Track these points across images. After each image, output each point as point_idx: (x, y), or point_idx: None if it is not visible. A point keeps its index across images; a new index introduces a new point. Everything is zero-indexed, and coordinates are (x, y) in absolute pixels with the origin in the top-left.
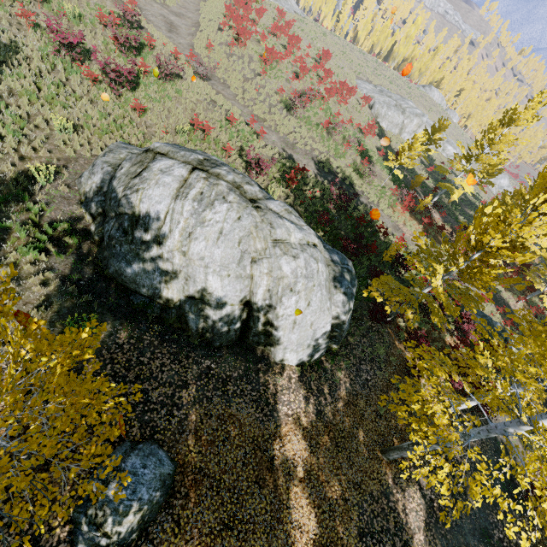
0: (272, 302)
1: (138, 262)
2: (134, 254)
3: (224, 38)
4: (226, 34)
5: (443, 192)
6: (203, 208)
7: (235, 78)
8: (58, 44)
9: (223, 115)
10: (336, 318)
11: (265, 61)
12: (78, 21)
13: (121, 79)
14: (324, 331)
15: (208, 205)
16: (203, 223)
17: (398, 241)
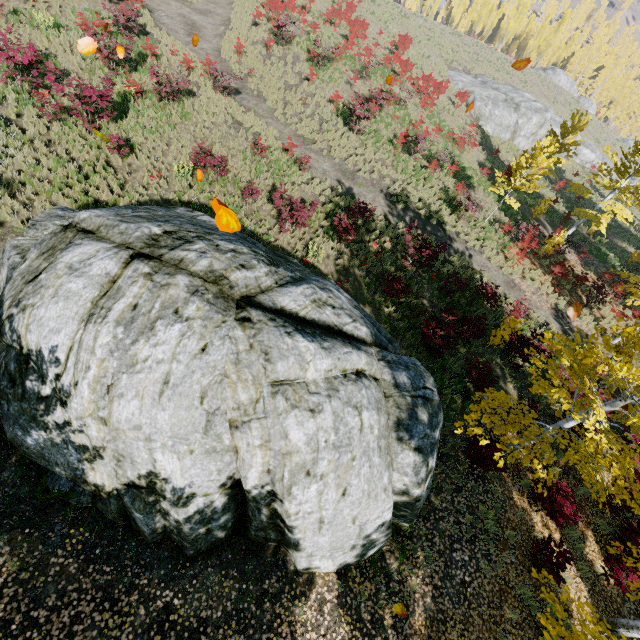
0: (275, 490)
1: (39, 430)
2: (29, 417)
3: (259, 35)
4: (262, 29)
5: (581, 222)
6: (134, 338)
7: (274, 87)
8: (18, 67)
9: (250, 142)
10: (403, 493)
11: (316, 60)
12: (52, 34)
13: (92, 107)
14: (380, 522)
15: (143, 330)
16: (133, 366)
17: (514, 310)
